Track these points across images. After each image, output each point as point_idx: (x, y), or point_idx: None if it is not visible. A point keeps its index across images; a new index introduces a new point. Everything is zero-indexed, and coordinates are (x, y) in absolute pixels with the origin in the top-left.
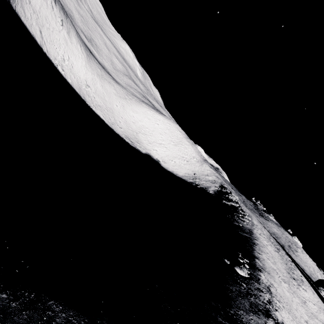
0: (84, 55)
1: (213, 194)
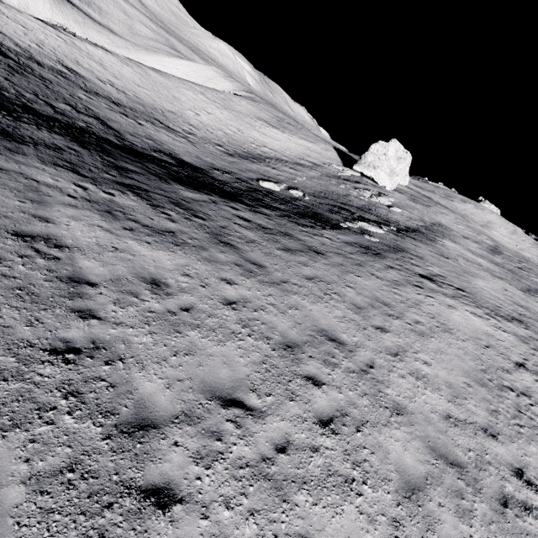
0: None
1: None
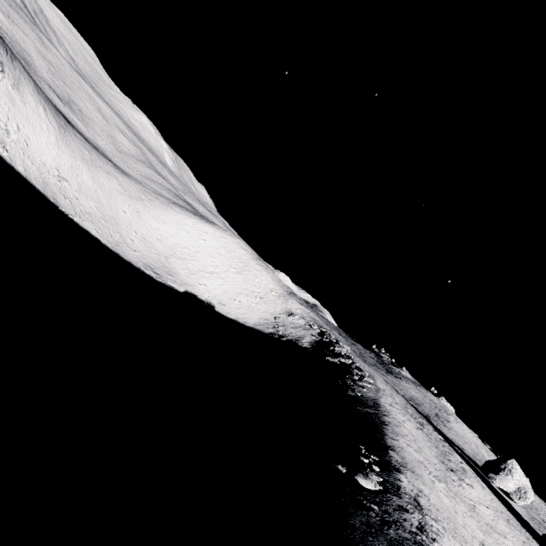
0: (54, 126)
1: (310, 348)
